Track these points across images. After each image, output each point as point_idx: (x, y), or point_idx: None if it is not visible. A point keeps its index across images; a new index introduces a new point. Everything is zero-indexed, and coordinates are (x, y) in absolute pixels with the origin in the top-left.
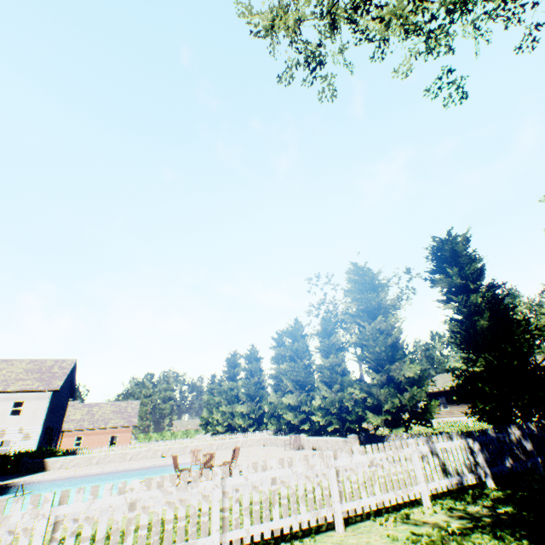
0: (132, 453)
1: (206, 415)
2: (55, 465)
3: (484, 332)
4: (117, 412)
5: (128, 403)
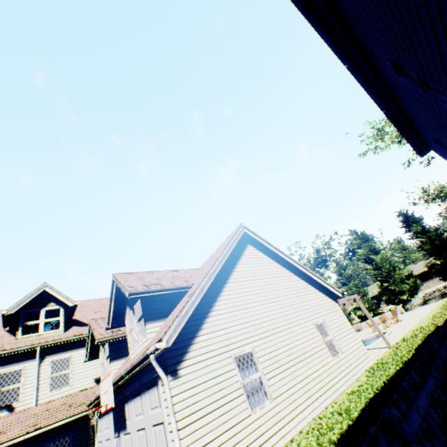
0: None
1: None
2: None
3: (440, 245)
4: None
5: None
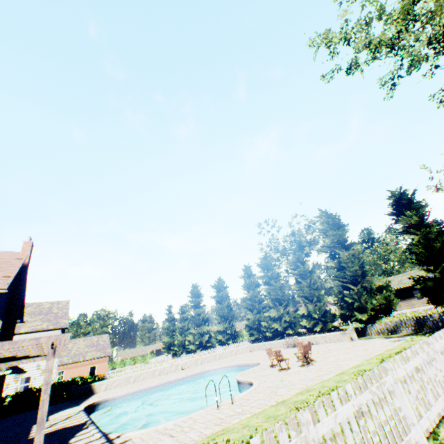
0: (159, 369)
1: (167, 339)
2: (101, 388)
3: (440, 250)
4: (91, 346)
5: (98, 337)
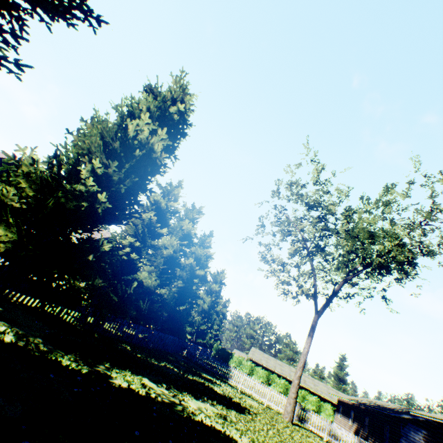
0: None
1: None
2: None
3: None
4: None
5: None
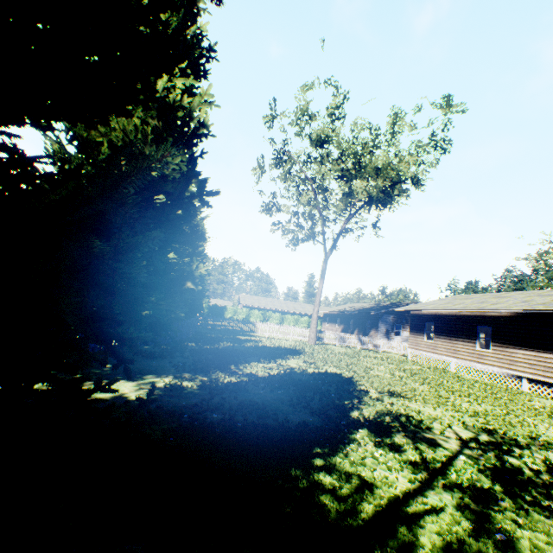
0: None
1: None
2: None
3: None
4: None
5: None
